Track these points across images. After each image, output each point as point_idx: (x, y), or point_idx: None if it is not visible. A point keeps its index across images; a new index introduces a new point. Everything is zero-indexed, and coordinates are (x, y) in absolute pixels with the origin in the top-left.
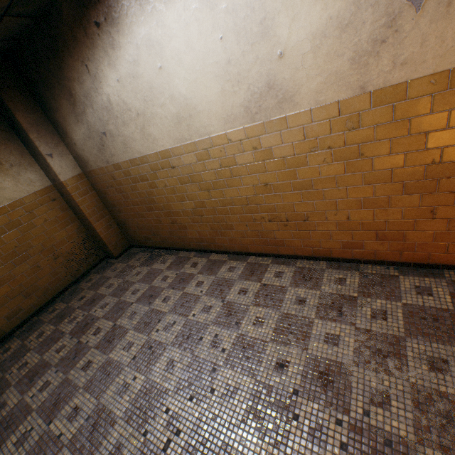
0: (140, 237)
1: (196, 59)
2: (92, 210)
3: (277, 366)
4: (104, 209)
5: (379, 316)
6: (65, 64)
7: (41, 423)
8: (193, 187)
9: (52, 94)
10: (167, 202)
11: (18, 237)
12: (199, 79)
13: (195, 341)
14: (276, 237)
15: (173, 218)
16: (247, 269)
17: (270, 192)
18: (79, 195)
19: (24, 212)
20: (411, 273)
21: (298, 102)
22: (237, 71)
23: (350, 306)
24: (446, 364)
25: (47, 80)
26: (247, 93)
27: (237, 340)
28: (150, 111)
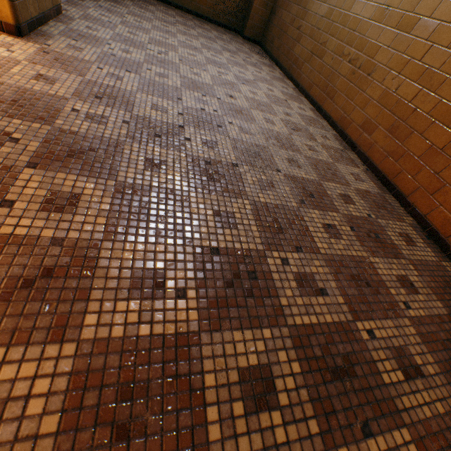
0: (271, 35)
1: None
2: None
3: (229, 95)
4: None
5: (309, 148)
6: None
7: (125, 12)
8: None
9: None
10: None
11: None
12: None
13: (215, 65)
14: (336, 86)
15: (302, 22)
16: (291, 95)
17: (381, 21)
18: None
19: None
20: (370, 177)
21: None
22: None
23: (305, 136)
24: (297, 167)
25: None
26: None
27: (232, 82)
28: None
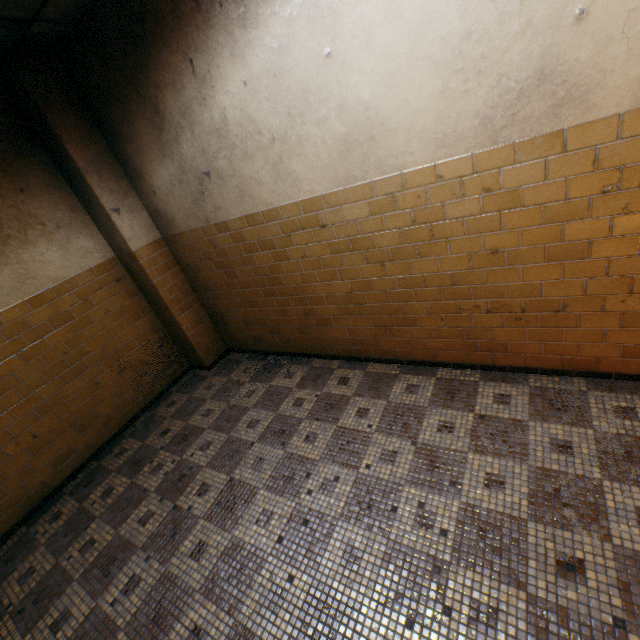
0: (246, 336)
1: (402, 35)
2: (175, 296)
3: (561, 568)
4: (192, 294)
5: None
6: (153, 60)
7: None
8: (354, 258)
9: (124, 113)
10: (302, 282)
11: (67, 339)
12: (400, 72)
13: (384, 514)
14: (494, 338)
15: (308, 308)
16: (440, 390)
17: (500, 264)
18: (157, 273)
19: (76, 300)
20: None
21: (596, 102)
22: (480, 52)
23: None
24: None
25: (119, 90)
26: (493, 92)
27: (464, 514)
28: (296, 132)
